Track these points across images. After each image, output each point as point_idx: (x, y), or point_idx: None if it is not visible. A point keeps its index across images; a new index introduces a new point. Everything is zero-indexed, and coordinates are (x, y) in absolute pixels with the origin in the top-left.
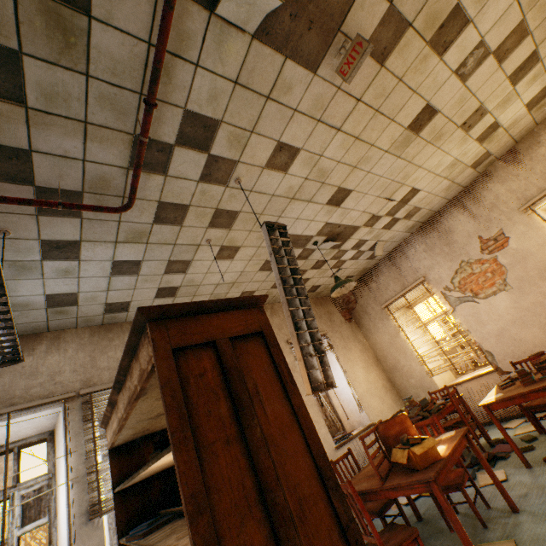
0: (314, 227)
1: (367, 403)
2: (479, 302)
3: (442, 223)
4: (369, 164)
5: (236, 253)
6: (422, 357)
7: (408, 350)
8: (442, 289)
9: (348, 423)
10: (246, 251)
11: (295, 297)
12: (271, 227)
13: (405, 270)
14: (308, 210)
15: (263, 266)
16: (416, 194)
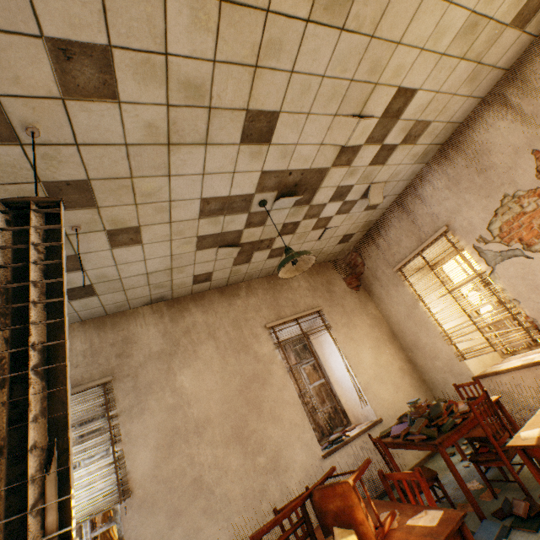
0: (245, 181)
1: (373, 393)
2: (534, 257)
3: (471, 140)
4: (285, 54)
5: (141, 236)
6: (449, 334)
7: (430, 324)
8: (474, 241)
9: (353, 415)
10: (153, 230)
11: (29, 347)
12: (27, 207)
13: (421, 218)
14: (214, 158)
15: (200, 244)
16: (412, 99)
